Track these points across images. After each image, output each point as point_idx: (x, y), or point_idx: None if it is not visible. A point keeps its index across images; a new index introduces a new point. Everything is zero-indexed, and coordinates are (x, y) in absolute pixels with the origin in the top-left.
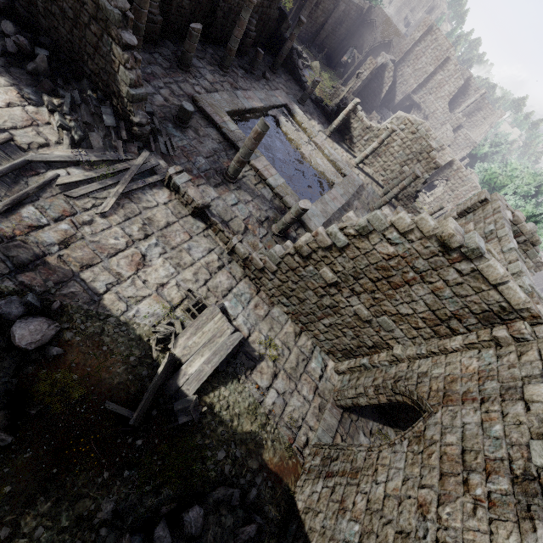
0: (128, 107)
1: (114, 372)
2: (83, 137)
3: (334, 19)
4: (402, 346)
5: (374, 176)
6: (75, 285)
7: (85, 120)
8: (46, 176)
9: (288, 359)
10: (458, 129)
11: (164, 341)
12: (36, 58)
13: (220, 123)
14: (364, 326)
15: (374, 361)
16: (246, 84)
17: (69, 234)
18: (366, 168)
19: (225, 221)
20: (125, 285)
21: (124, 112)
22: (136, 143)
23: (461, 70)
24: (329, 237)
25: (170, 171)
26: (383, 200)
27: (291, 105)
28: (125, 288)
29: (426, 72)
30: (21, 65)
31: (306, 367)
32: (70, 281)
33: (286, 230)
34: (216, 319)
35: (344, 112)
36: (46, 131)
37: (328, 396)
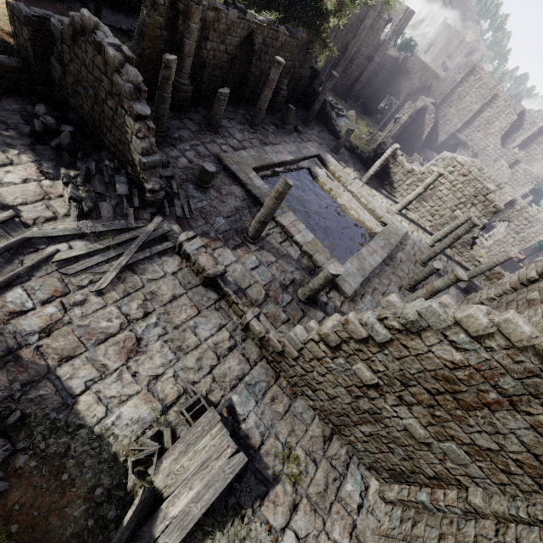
0: (141, 174)
1: (69, 515)
2: (92, 207)
3: (369, 72)
4: (483, 491)
5: (420, 221)
6: (46, 385)
7: (97, 190)
8: (44, 253)
9: (314, 479)
10: (515, 164)
11: (146, 460)
12: (60, 135)
13: (244, 180)
14: (420, 447)
15: (438, 501)
16: (276, 139)
17: (55, 319)
18: (410, 213)
19: (242, 289)
20: (110, 381)
21: (138, 179)
22: (149, 209)
23: (511, 106)
24: (364, 327)
25: (181, 238)
26: (433, 251)
27: (324, 155)
28: (108, 385)
29: (471, 111)
30: (47, 142)
31: (339, 492)
32: (42, 380)
33: (314, 296)
34: (214, 431)
35: (381, 158)
36: (56, 204)
37: (371, 541)
